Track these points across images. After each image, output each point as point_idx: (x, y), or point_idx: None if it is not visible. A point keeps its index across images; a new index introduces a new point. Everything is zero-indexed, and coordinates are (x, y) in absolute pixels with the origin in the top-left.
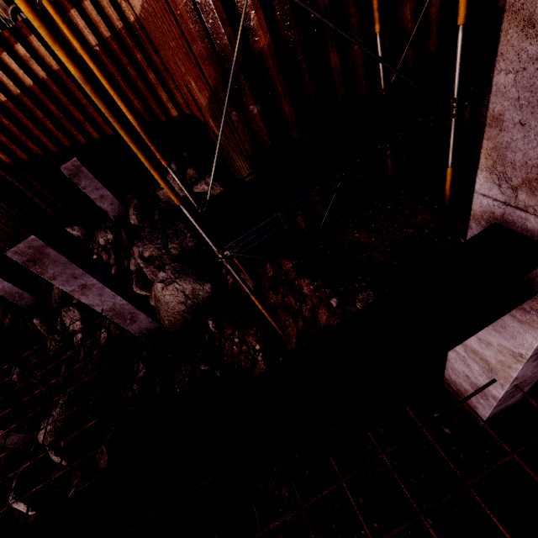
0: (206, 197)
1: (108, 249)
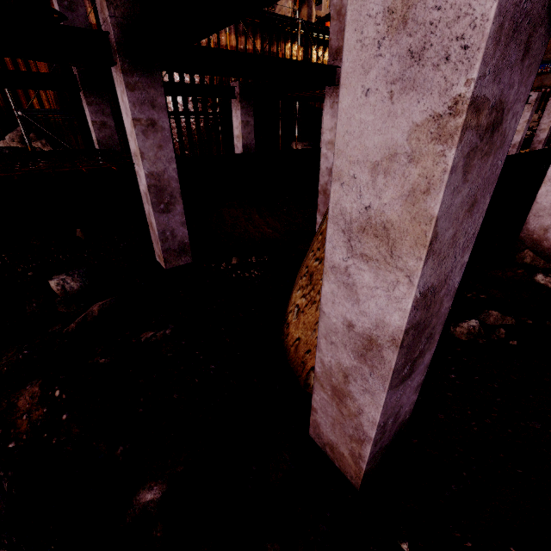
0: (37, 149)
1: None
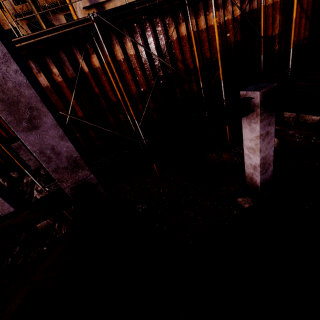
0: None
1: (28, 185)
